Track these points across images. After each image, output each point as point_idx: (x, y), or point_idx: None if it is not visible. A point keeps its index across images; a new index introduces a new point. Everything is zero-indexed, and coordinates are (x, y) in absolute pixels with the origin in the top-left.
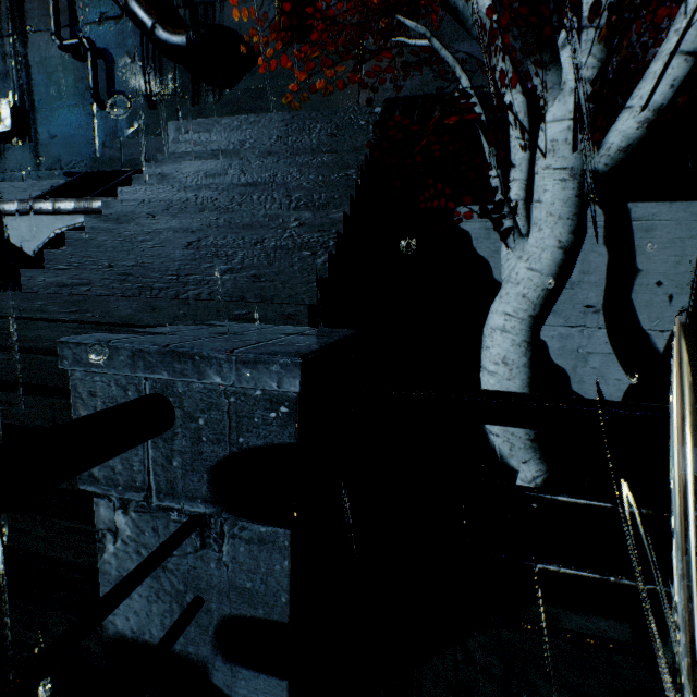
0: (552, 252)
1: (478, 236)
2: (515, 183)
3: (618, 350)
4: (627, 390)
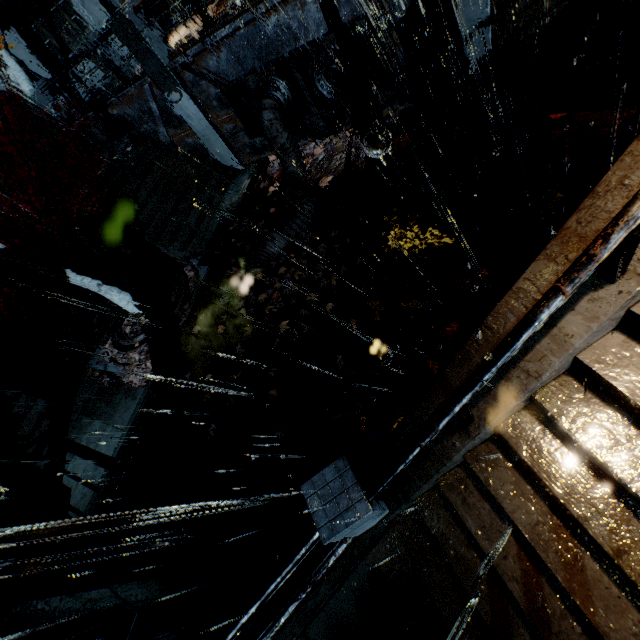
0: (18, 66)
1: None
2: None
3: None
4: (66, 99)
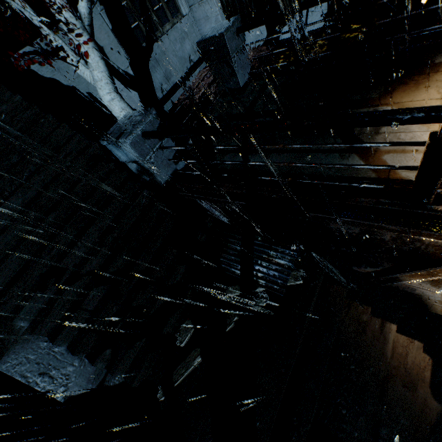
0: (101, 62)
1: (38, 69)
2: (50, 36)
3: (125, 84)
4: (139, 96)
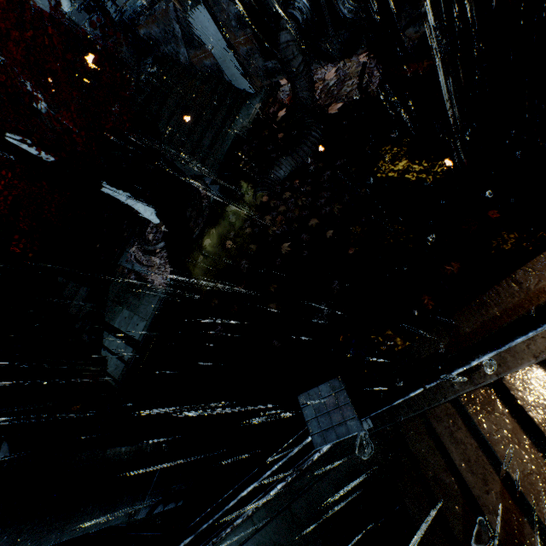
0: None
1: None
2: None
3: None
4: (99, 19)
